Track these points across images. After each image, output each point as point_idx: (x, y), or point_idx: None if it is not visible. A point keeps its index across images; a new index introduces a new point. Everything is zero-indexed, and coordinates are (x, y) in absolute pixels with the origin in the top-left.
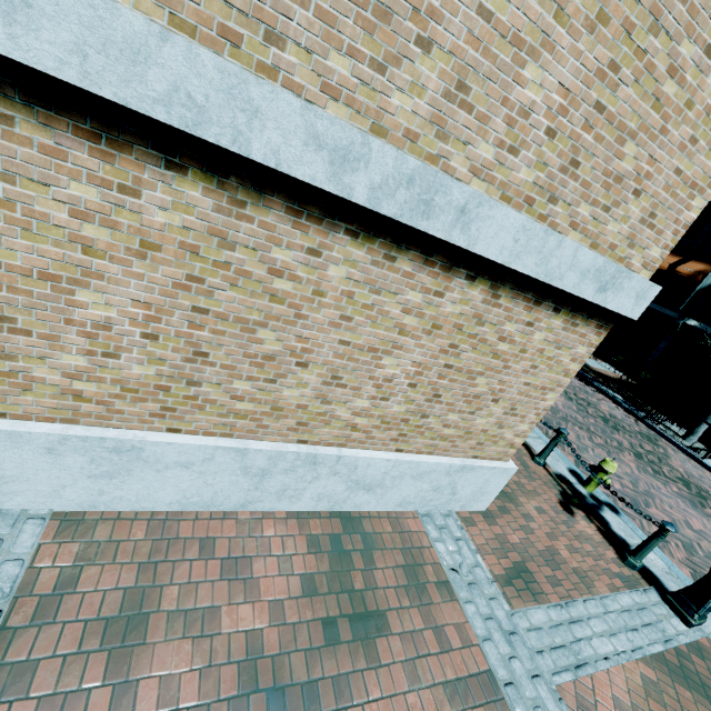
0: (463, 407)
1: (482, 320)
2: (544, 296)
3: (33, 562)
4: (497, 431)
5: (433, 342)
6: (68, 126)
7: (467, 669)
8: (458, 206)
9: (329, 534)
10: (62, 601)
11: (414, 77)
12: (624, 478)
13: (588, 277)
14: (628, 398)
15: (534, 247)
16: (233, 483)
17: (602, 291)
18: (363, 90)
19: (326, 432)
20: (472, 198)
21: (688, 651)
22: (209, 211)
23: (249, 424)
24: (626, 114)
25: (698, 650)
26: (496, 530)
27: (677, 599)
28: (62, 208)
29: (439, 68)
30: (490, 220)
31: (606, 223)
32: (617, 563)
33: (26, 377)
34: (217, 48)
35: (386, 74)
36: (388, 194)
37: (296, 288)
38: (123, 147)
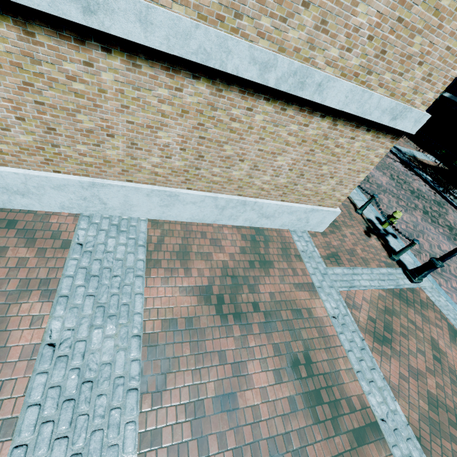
0: (315, 180)
1: (327, 137)
2: (362, 123)
3: (148, 234)
4: (331, 193)
5: (302, 149)
6: (159, 66)
7: (303, 281)
8: (317, 83)
9: (250, 235)
10: (161, 246)
11: (300, 21)
12: (410, 223)
13: (386, 112)
14: (436, 179)
15: (356, 99)
16: (211, 212)
17: (394, 120)
18: (276, 32)
19: (250, 191)
20: (325, 78)
21: (407, 290)
22: (208, 95)
23: (218, 187)
24: (416, 21)
25: (412, 291)
26: (326, 240)
27: (410, 272)
28: (155, 99)
29: (312, 15)
30: (333, 88)
31: (400, 82)
32: (386, 258)
33: (139, 166)
34: (215, 24)
35: (286, 23)
36: (284, 81)
37: (241, 126)
38: (178, 72)
